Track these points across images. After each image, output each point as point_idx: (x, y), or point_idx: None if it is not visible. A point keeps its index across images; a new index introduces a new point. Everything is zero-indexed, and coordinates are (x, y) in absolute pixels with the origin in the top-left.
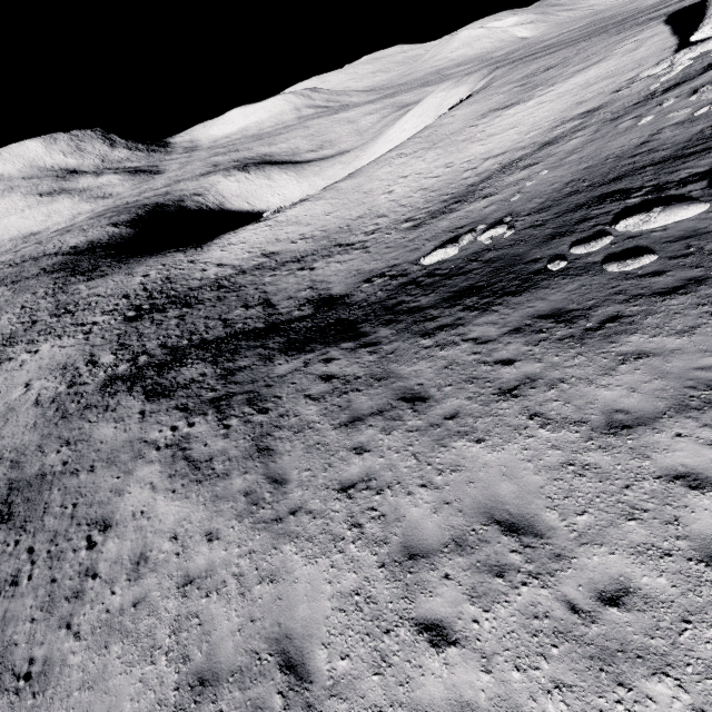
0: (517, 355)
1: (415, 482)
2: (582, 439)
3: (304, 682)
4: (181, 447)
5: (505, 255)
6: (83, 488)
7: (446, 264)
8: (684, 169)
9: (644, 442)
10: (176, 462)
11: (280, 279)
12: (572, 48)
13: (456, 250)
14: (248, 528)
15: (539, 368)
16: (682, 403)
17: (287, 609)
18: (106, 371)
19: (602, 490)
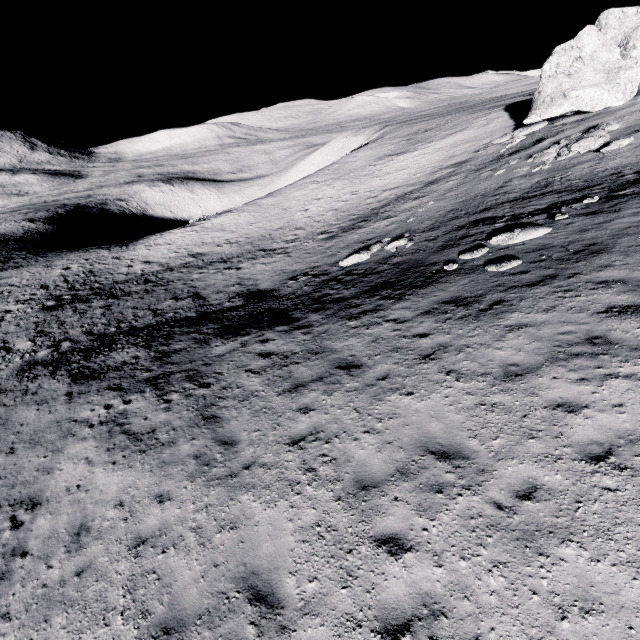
0: (430, 330)
1: (359, 430)
2: (488, 386)
3: (275, 609)
4: (118, 423)
5: (409, 260)
6: (2, 471)
7: (361, 266)
8: (530, 206)
9: (532, 384)
10: (113, 436)
11: (208, 276)
12: (442, 118)
13: (368, 256)
14: (202, 486)
15: (448, 339)
16: (554, 356)
17: (251, 549)
18: (22, 356)
19: (508, 420)
